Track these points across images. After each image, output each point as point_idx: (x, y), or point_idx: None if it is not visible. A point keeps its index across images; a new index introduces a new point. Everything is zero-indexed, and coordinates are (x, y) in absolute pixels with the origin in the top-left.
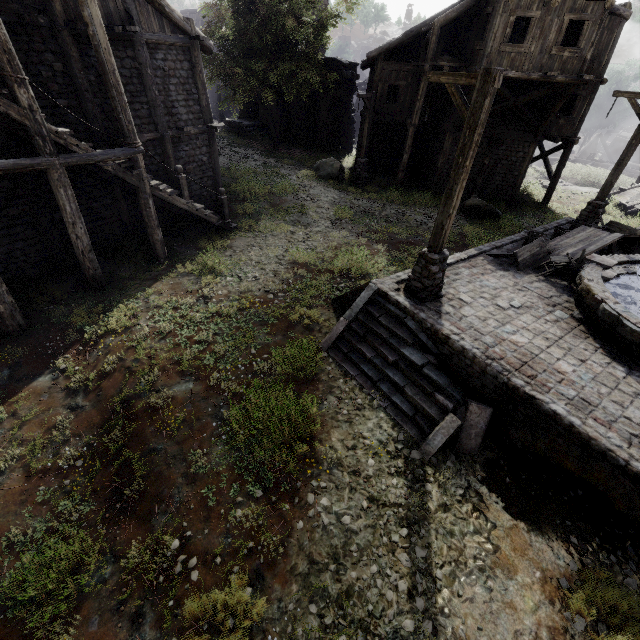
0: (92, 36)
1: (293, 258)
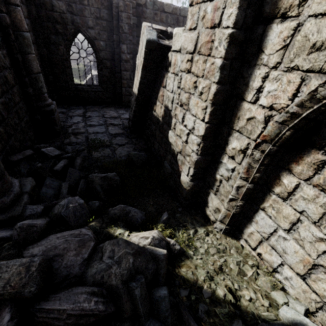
0: None
1: None
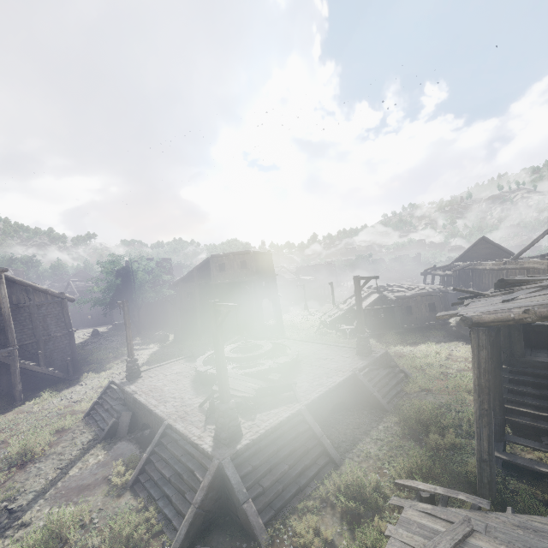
0: (3, 311)
1: (101, 384)
